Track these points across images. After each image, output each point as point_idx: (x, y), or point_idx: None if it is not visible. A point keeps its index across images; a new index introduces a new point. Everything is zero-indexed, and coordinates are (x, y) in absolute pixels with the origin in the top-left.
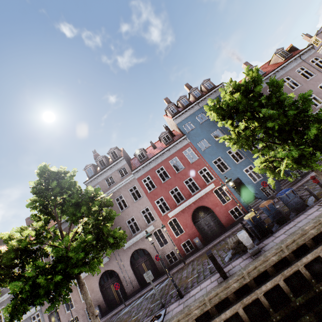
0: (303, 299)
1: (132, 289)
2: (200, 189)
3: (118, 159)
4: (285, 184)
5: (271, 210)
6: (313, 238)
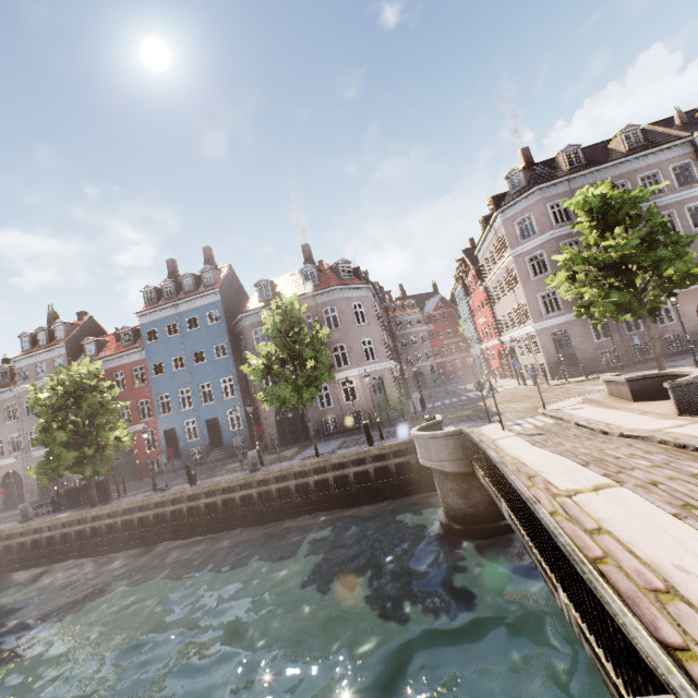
0: (7, 560)
1: (31, 498)
2: (133, 424)
3: (56, 345)
4: (214, 456)
5: (83, 492)
6: (39, 529)
